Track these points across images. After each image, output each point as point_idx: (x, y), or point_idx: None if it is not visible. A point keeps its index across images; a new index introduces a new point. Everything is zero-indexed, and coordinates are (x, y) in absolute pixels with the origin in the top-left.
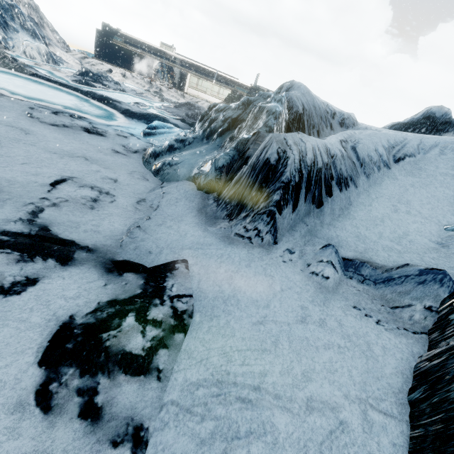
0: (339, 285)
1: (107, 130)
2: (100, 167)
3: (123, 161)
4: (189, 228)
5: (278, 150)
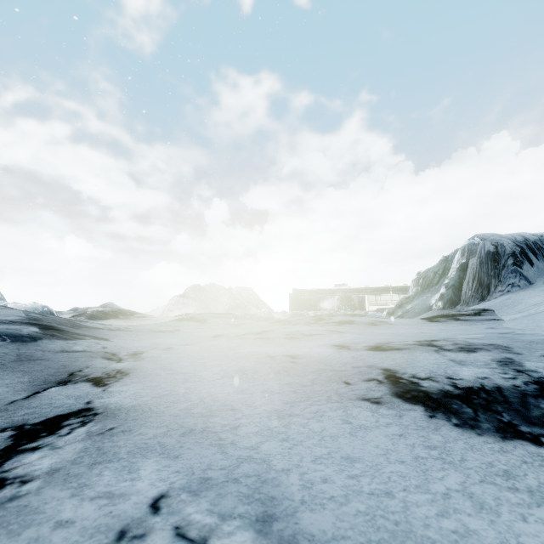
0: None
1: None
2: None
3: None
4: None
5: (492, 244)
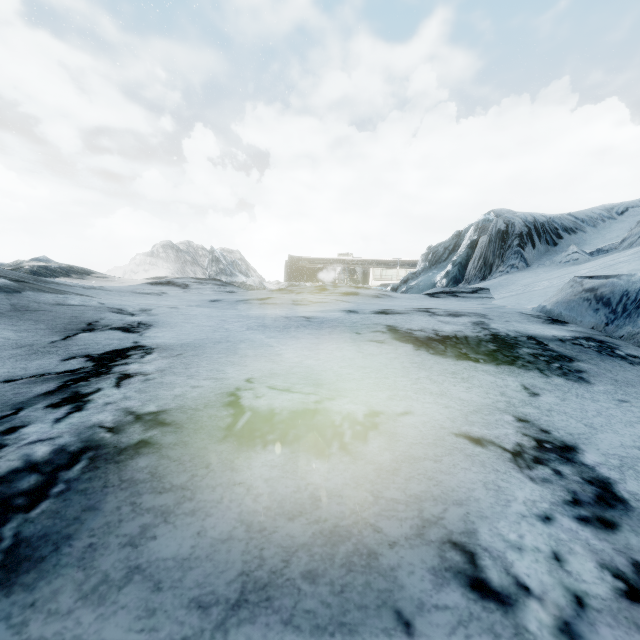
0: (589, 260)
1: None
2: None
3: None
4: None
5: (504, 222)
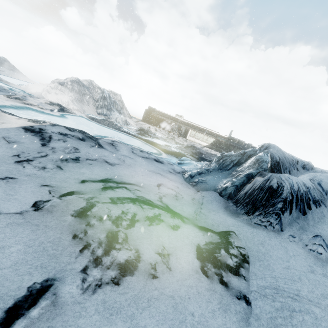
0: None
1: (163, 160)
2: (168, 180)
3: (175, 177)
4: (225, 216)
5: (277, 182)
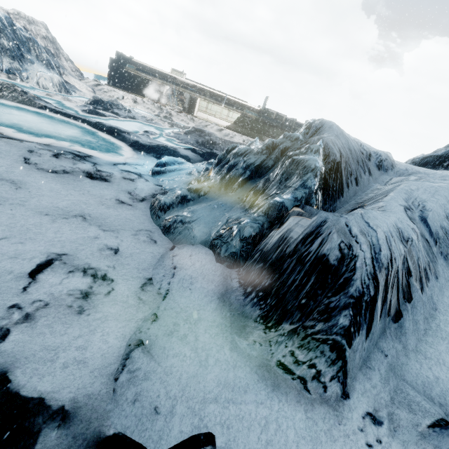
0: None
1: (112, 172)
2: (99, 230)
3: (128, 214)
4: (210, 339)
5: (340, 245)
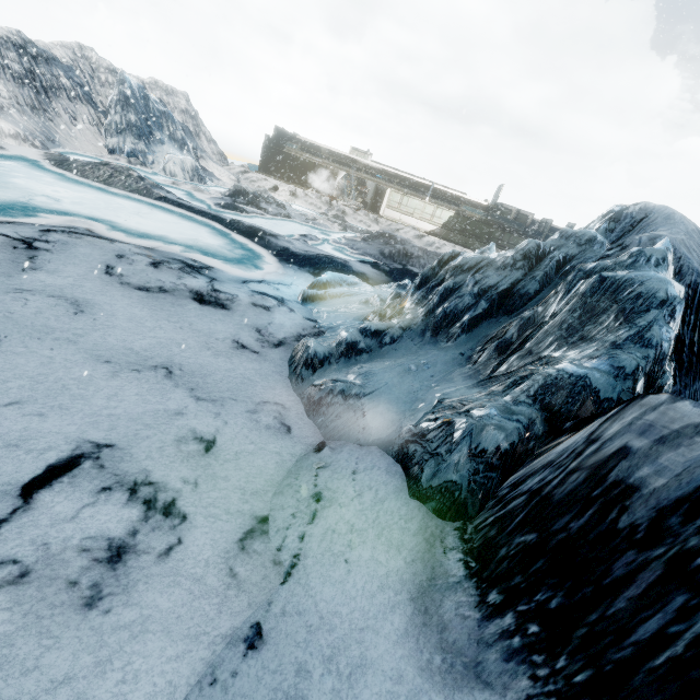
0: None
1: (237, 294)
2: (189, 398)
3: (249, 370)
4: None
5: None
